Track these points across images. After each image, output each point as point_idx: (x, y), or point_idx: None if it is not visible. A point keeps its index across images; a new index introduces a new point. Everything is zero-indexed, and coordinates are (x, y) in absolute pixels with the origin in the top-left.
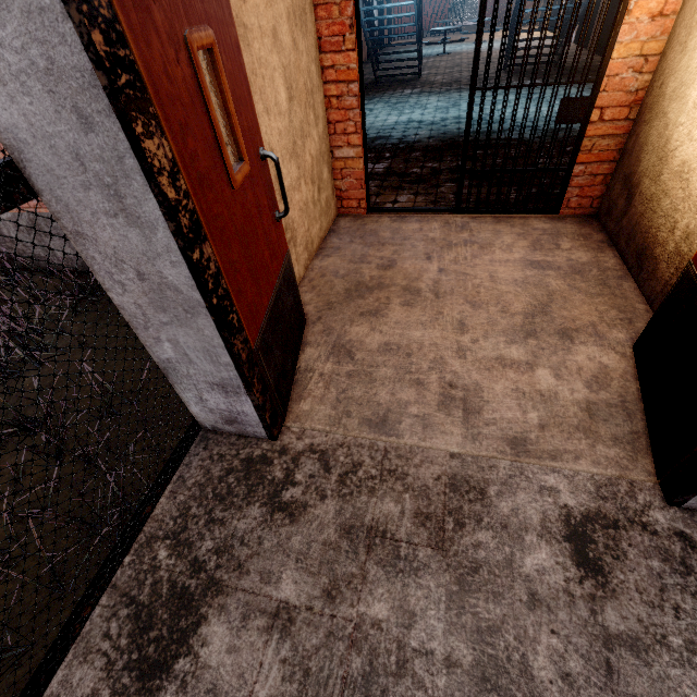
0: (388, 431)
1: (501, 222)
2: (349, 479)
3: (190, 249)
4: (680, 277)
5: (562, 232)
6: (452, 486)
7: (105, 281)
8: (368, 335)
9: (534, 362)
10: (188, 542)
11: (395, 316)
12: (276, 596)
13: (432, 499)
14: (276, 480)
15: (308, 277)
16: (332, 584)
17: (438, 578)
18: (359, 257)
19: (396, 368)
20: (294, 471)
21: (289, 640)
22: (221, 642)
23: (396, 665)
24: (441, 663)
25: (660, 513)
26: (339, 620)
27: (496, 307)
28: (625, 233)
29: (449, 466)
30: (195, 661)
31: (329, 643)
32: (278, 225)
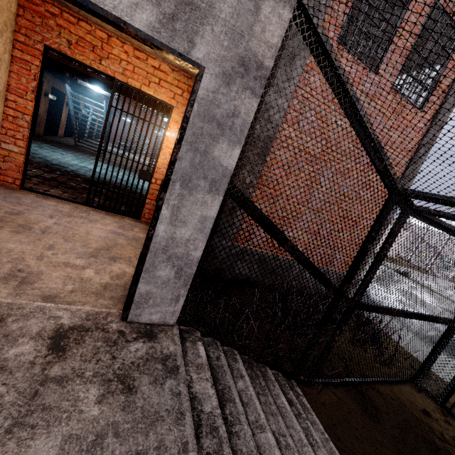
0: None
1: (109, 215)
2: None
3: None
4: None
5: (138, 226)
6: None
7: None
8: None
9: (87, 266)
10: None
11: (1, 235)
12: None
13: None
14: None
15: None
16: None
17: None
18: None
19: None
20: None
21: None
22: None
23: None
24: None
25: (116, 324)
26: None
27: (80, 243)
28: None
29: None
30: None
31: None
32: None
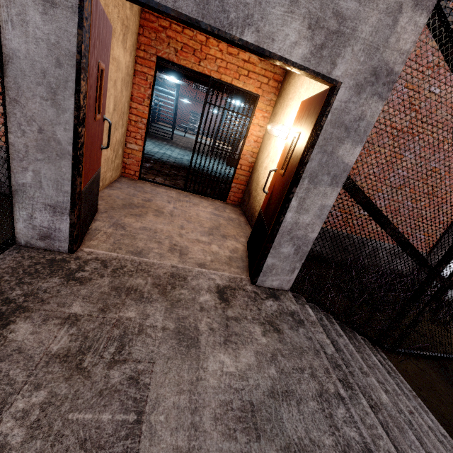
0: (142, 256)
1: (203, 198)
2: (118, 271)
3: (79, 126)
4: (258, 213)
5: (227, 207)
6: (172, 276)
7: (12, 127)
8: (134, 222)
9: (211, 242)
10: (1, 291)
11: (150, 218)
12: (68, 311)
13: (162, 279)
14: (71, 269)
15: (100, 195)
16: (105, 306)
17: (162, 304)
18: (132, 194)
19: (149, 236)
20: (84, 266)
21: (75, 327)
22: (26, 330)
23: (138, 331)
24: (160, 329)
25: (249, 286)
26: (108, 318)
27: (198, 224)
28: (248, 210)
29: (171, 270)
30: (4, 339)
31: (101, 326)
32: (101, 152)
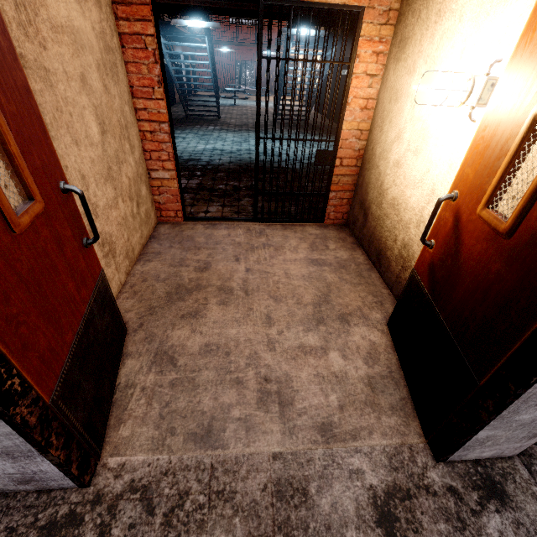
0: (213, 443)
1: (287, 229)
2: (175, 517)
3: None
4: (409, 278)
5: (328, 236)
6: (278, 493)
7: None
8: (189, 338)
9: (326, 346)
10: None
11: (213, 315)
12: None
13: (262, 516)
14: None
15: (130, 282)
16: None
17: None
18: (179, 261)
19: (217, 369)
20: (110, 524)
21: None
22: None
23: None
24: None
25: (434, 472)
26: None
27: (292, 300)
28: (367, 238)
29: (273, 470)
30: None
31: None
32: (87, 251)
